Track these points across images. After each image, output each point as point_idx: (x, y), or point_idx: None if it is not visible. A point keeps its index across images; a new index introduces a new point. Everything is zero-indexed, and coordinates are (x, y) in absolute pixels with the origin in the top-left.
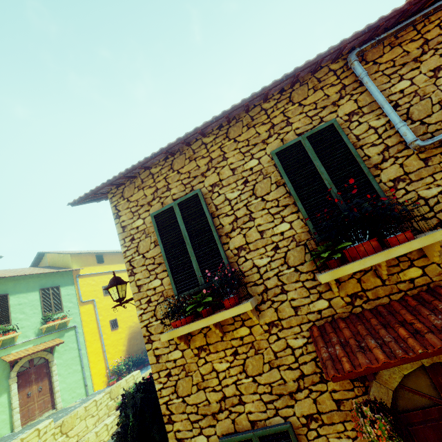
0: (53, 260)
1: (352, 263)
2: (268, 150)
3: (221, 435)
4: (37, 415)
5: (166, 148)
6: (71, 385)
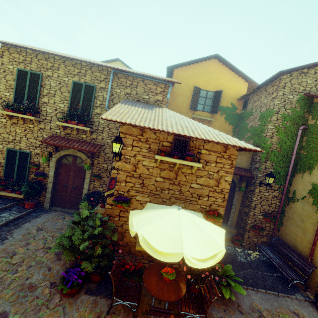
0: None
1: (66, 123)
2: (74, 79)
3: (8, 147)
4: None
5: (34, 49)
6: None
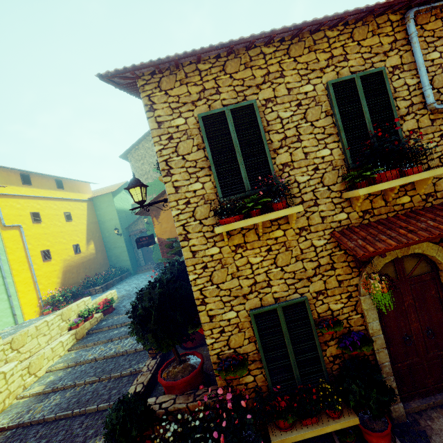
0: None
1: (383, 183)
2: (324, 79)
3: (249, 309)
4: None
5: (235, 41)
6: None
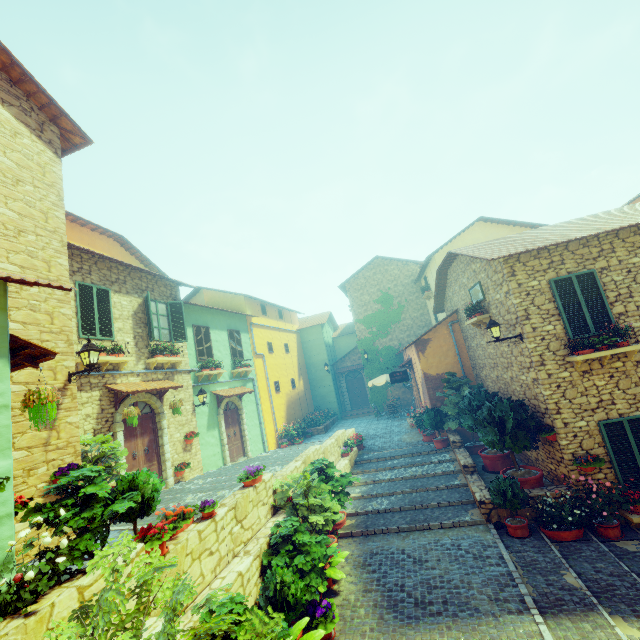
0: (214, 300)
1: None
2: None
3: (597, 421)
4: (235, 458)
5: (585, 236)
6: (254, 437)
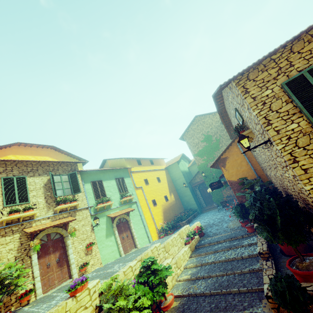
0: (112, 164)
1: None
2: None
3: None
4: (129, 250)
5: (304, 31)
6: (141, 235)
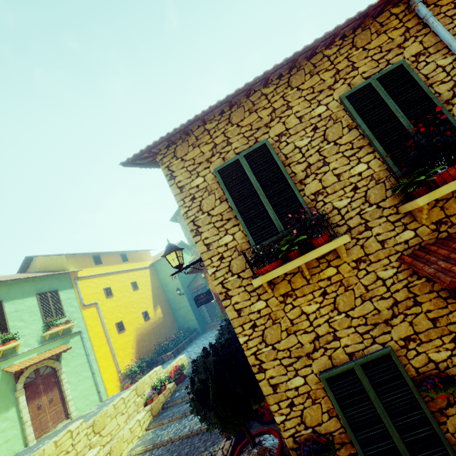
0: (44, 264)
1: (448, 184)
2: (336, 95)
3: (318, 372)
4: (51, 427)
5: (232, 95)
6: (83, 392)
